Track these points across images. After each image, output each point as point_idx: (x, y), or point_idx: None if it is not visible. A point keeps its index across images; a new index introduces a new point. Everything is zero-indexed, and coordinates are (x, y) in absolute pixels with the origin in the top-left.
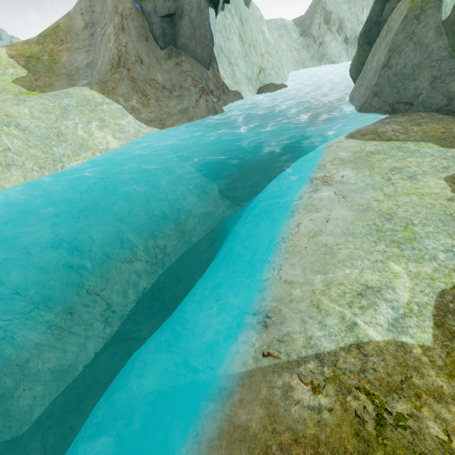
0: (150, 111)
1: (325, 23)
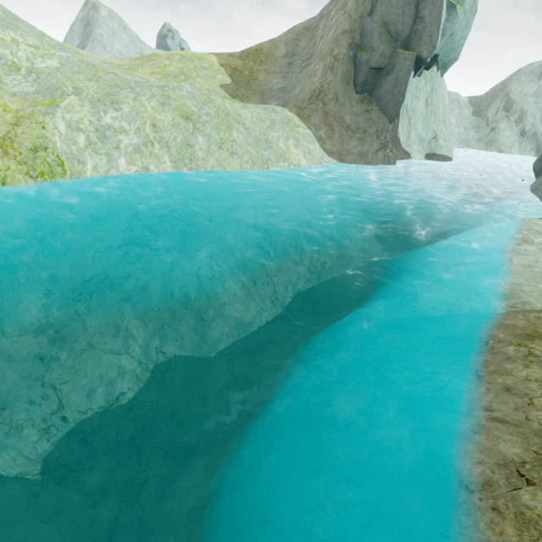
0: (332, 144)
1: (505, 110)
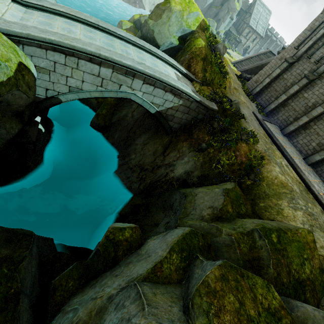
0: None
1: None
